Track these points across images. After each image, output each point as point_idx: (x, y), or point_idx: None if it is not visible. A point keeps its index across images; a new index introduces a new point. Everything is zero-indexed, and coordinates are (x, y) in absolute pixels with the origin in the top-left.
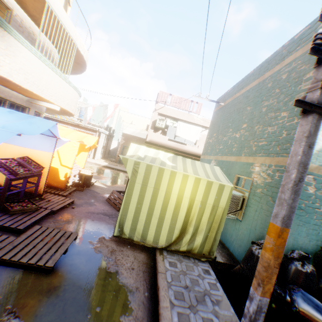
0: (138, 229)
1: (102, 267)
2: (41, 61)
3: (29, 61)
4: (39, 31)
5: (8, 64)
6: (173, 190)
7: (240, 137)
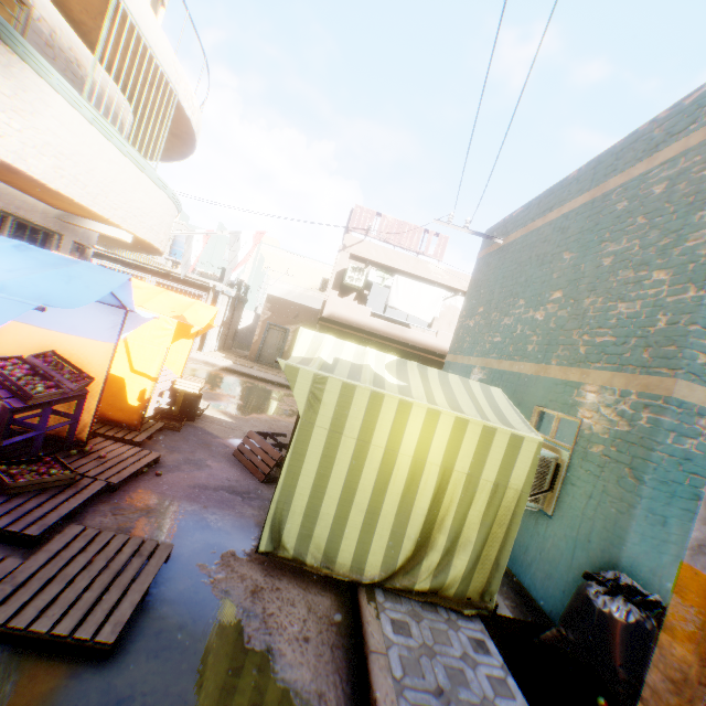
0: (316, 536)
1: (233, 637)
2: (94, 128)
3: (67, 127)
4: (92, 60)
5: (17, 131)
6: (404, 446)
7: (547, 321)
